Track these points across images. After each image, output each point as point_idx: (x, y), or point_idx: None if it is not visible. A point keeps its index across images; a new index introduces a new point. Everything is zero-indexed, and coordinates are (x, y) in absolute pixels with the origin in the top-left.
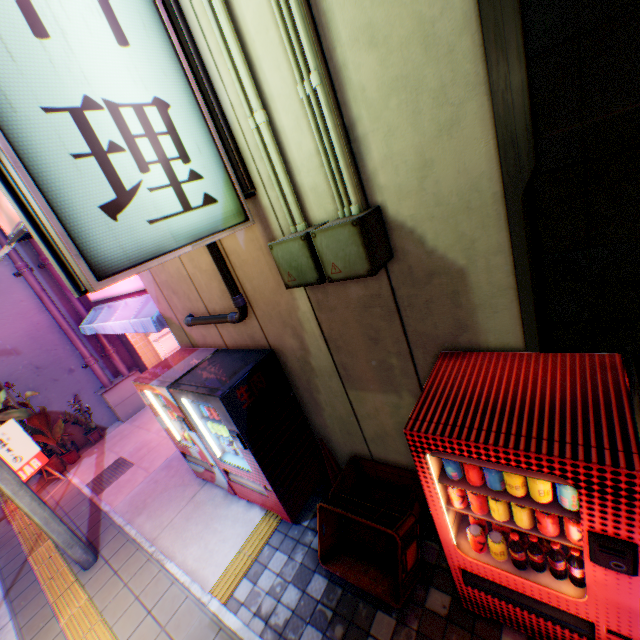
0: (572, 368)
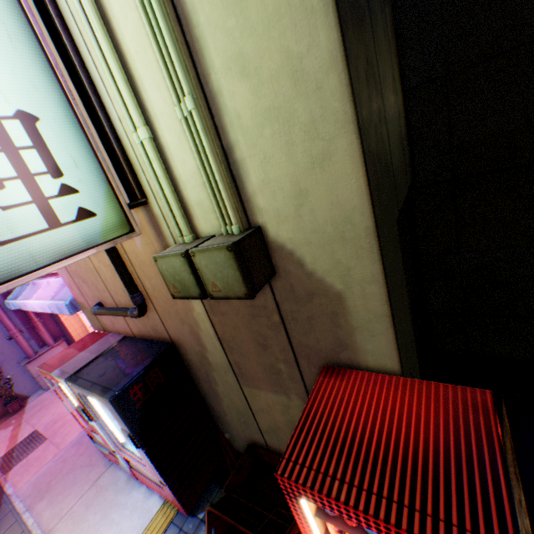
0: (446, 404)
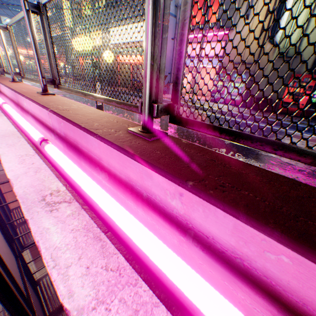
0: None
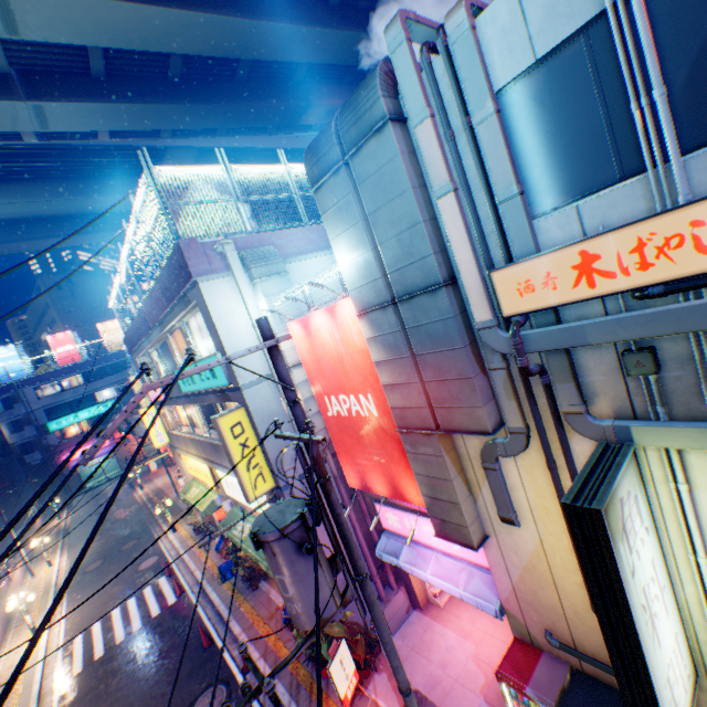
0: None
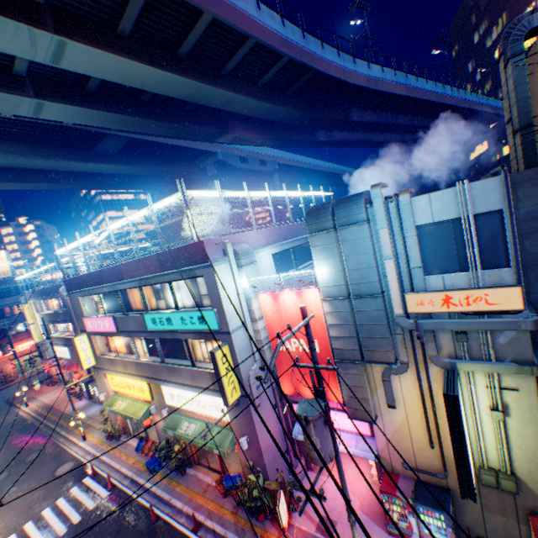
0: None
